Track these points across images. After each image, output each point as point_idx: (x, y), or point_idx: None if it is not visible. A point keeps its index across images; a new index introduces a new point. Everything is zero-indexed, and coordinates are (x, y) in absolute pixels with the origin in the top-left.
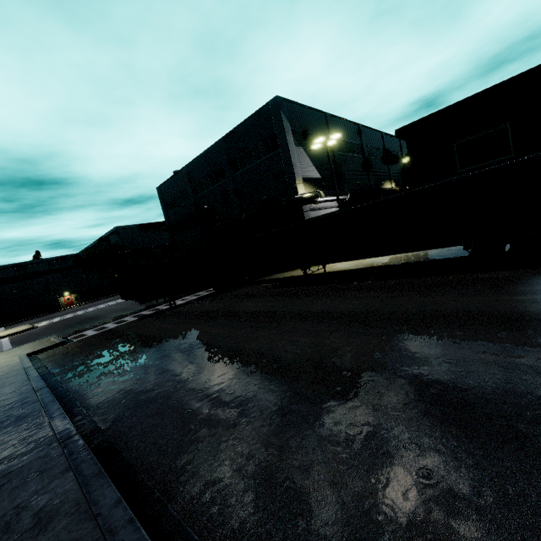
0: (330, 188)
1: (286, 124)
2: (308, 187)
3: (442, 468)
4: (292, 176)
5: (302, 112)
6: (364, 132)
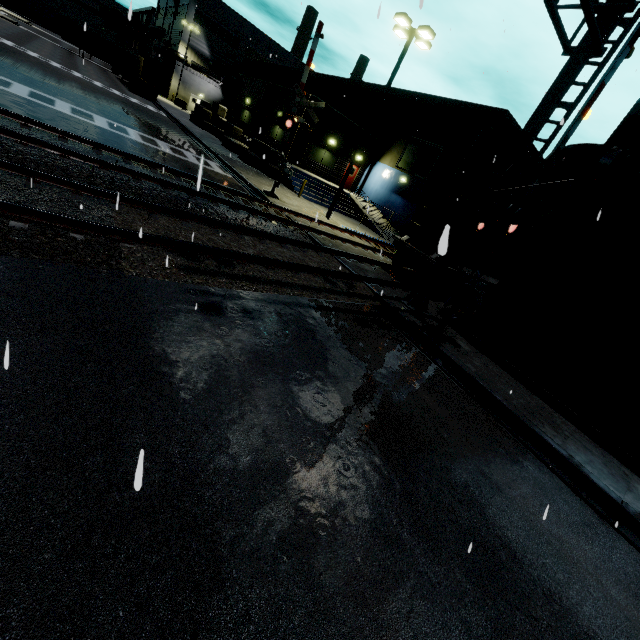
0: (217, 71)
1: (192, 3)
2: (192, 54)
3: (3, 30)
4: (181, 38)
5: (218, 5)
6: (297, 64)
